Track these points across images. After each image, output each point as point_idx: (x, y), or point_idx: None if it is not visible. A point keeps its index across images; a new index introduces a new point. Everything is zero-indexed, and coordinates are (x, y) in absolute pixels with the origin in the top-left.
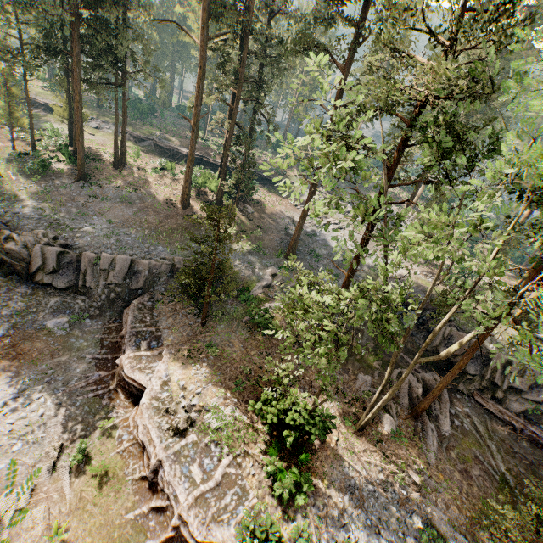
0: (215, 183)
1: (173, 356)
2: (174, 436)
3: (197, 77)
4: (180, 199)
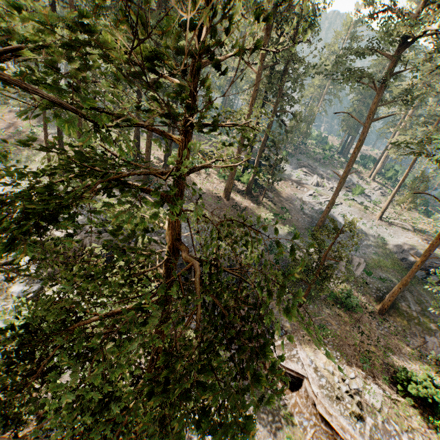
0: (247, 177)
1: (302, 342)
2: (357, 421)
3: (251, 98)
4: (223, 192)
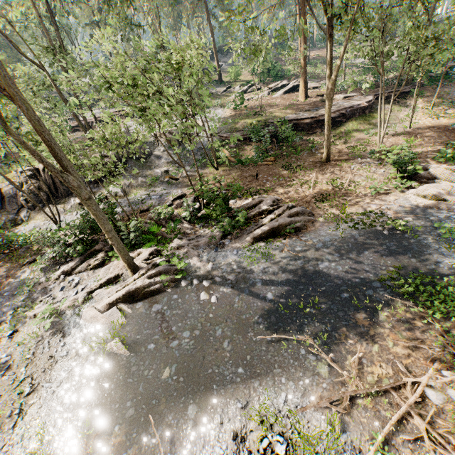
0: None
1: None
2: None
3: None
4: None
